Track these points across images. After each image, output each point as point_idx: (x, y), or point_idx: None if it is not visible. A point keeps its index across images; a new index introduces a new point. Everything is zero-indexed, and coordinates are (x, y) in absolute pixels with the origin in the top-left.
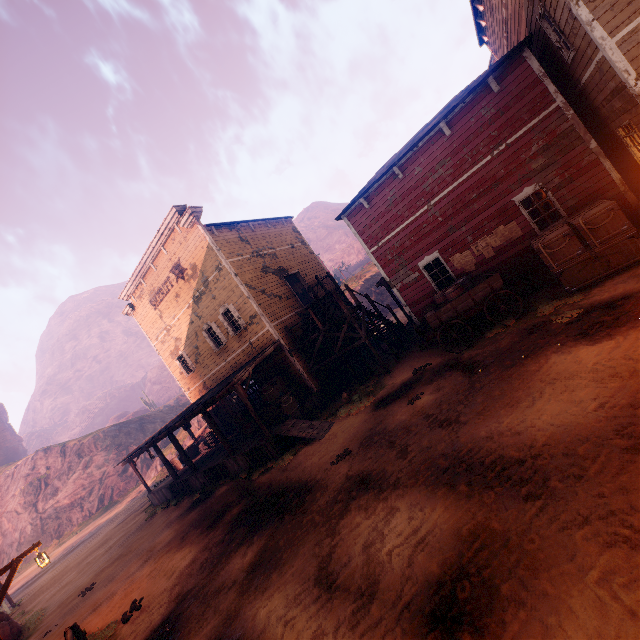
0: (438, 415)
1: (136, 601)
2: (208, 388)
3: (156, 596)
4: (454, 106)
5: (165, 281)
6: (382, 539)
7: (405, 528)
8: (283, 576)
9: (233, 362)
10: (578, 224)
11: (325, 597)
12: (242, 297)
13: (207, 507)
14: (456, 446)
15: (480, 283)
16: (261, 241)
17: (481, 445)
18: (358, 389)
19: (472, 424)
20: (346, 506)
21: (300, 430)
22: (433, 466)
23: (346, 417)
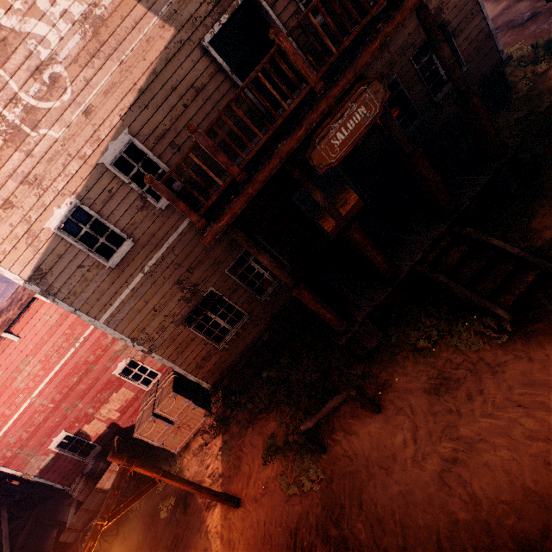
0: None
1: None
2: None
3: None
4: (9, 320)
5: None
6: None
7: None
8: None
9: None
10: (156, 411)
11: None
12: None
13: None
14: None
15: (103, 475)
16: None
17: None
18: None
19: None
20: None
21: None
22: None
23: None
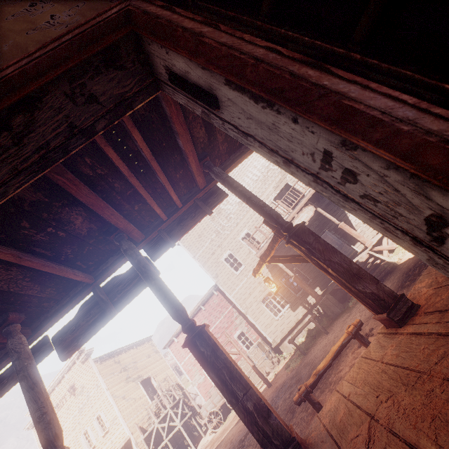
0: None
1: None
2: None
3: None
4: (203, 300)
5: (62, 398)
6: None
7: None
8: None
9: None
10: (248, 354)
11: None
12: (109, 405)
13: None
14: None
15: None
16: (128, 359)
17: None
18: None
19: None
20: None
21: None
22: None
23: None
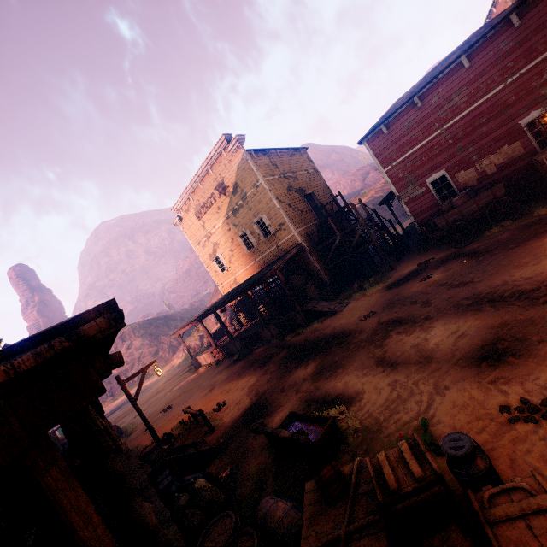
0: (452, 282)
1: (220, 403)
2: (238, 283)
3: (236, 398)
4: (476, 41)
5: (209, 197)
6: (426, 341)
7: (445, 332)
8: (347, 369)
9: (261, 262)
10: None
11: (390, 369)
12: (274, 208)
13: (251, 359)
14: (475, 293)
15: (485, 191)
16: (285, 166)
17: (498, 288)
18: (366, 282)
19: (486, 281)
20: (386, 334)
21: (323, 307)
22: (458, 305)
23: (361, 298)
